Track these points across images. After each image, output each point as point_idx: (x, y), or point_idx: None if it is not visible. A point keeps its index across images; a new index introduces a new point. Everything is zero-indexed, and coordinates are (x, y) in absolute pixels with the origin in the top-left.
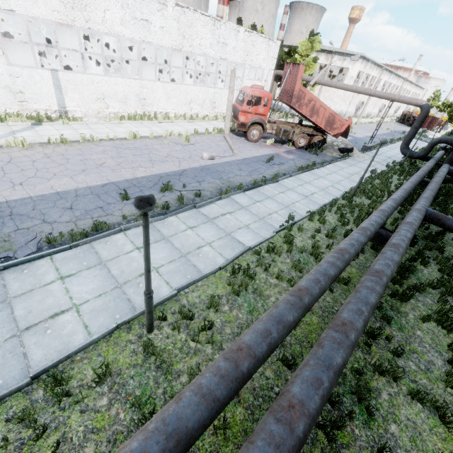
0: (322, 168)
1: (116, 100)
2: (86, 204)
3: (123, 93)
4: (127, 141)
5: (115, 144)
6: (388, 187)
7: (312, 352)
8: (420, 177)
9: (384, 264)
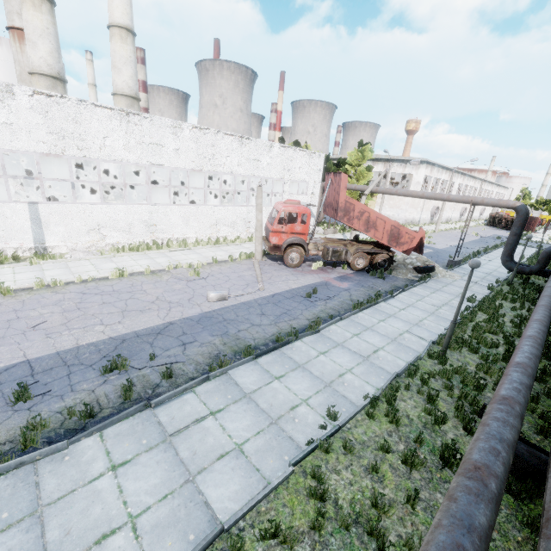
0: (391, 300)
1: (116, 230)
2: None
3: (126, 221)
4: (107, 281)
5: (85, 288)
6: (501, 327)
7: None
8: (549, 308)
9: None
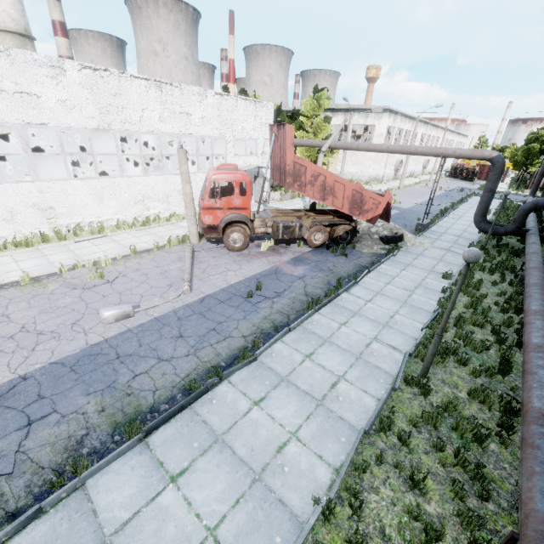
0: (355, 288)
1: None
2: None
3: (4, 207)
4: None
5: None
6: (488, 317)
7: None
8: (543, 289)
9: None
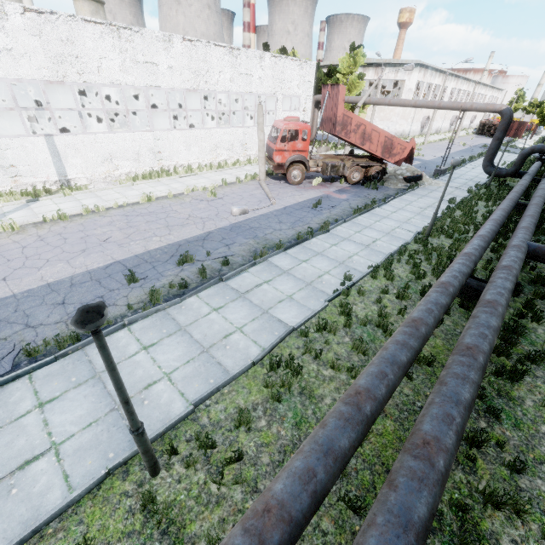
0: (385, 206)
1: (126, 159)
2: (83, 294)
3: (134, 150)
4: (139, 205)
5: (125, 212)
6: (473, 219)
7: (381, 499)
8: (513, 200)
9: (478, 334)
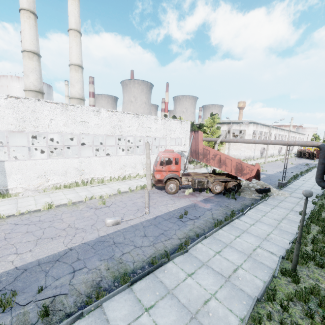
0: (243, 217)
1: (57, 174)
2: None
3: (63, 169)
4: (38, 213)
5: (20, 220)
6: None
7: None
8: None
9: None
